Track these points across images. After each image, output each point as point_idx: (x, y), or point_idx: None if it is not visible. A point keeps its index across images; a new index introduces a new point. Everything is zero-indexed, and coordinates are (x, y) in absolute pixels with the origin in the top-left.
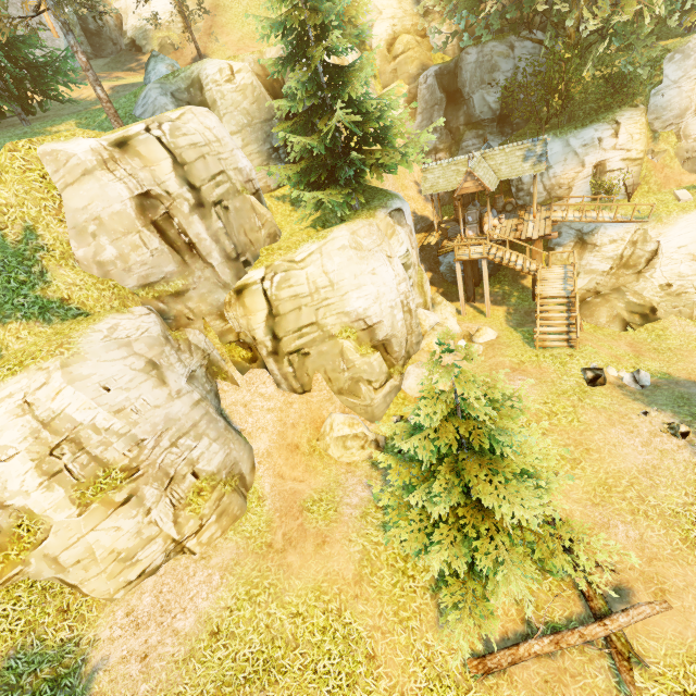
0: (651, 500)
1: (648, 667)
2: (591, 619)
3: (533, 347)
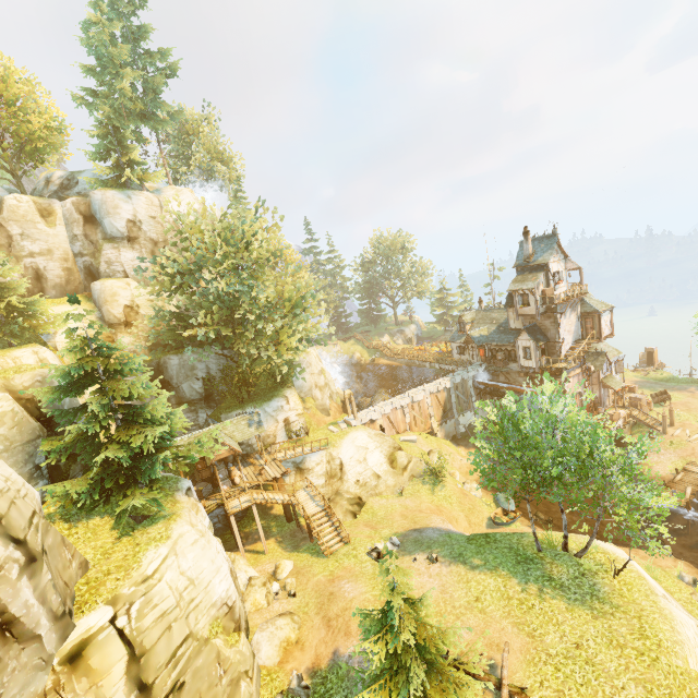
0: (457, 604)
1: (527, 687)
2: (498, 694)
3: (325, 557)
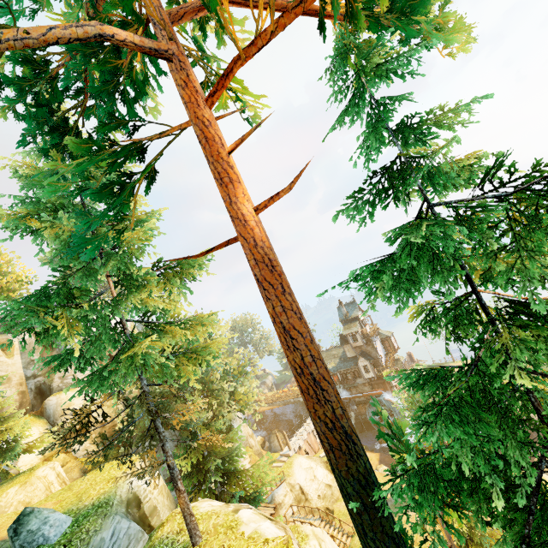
0: None
1: None
2: None
3: None
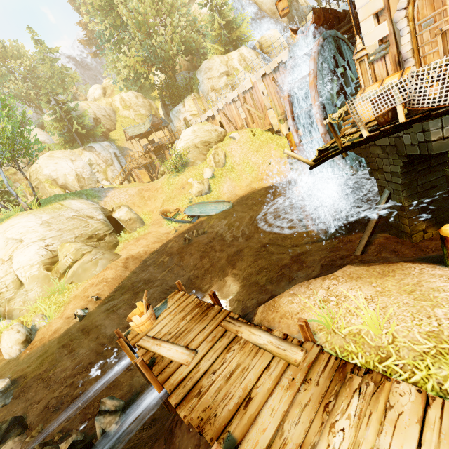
0: None
1: None
2: None
3: None
